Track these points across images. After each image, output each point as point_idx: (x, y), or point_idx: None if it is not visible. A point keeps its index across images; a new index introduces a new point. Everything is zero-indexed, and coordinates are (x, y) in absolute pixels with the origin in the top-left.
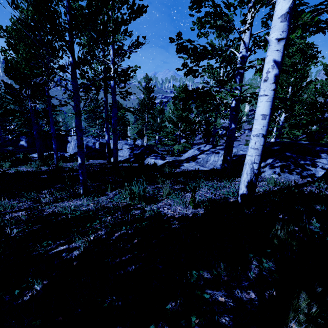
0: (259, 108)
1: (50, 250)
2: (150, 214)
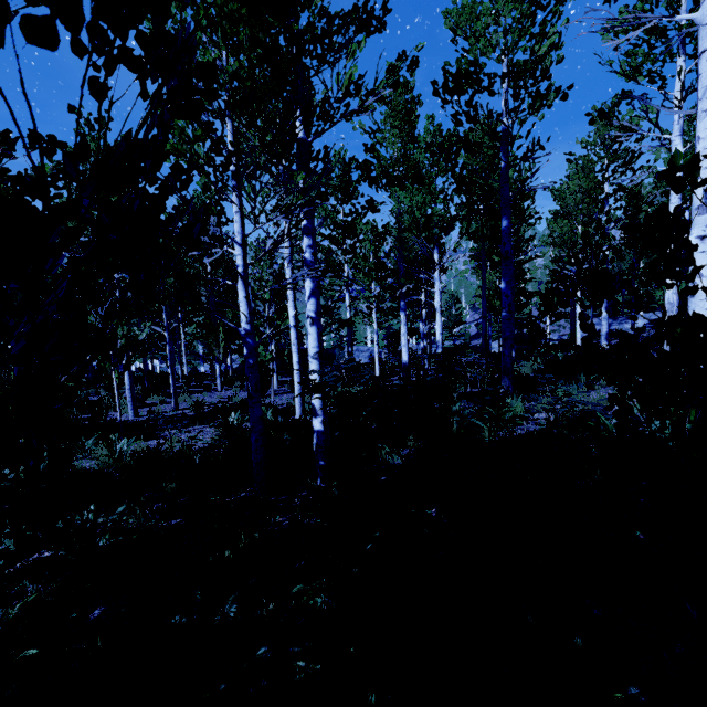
0: None
1: None
2: None
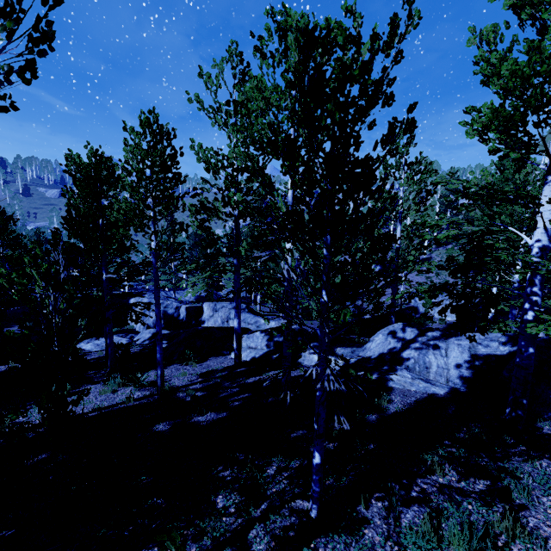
0: None
1: None
2: None
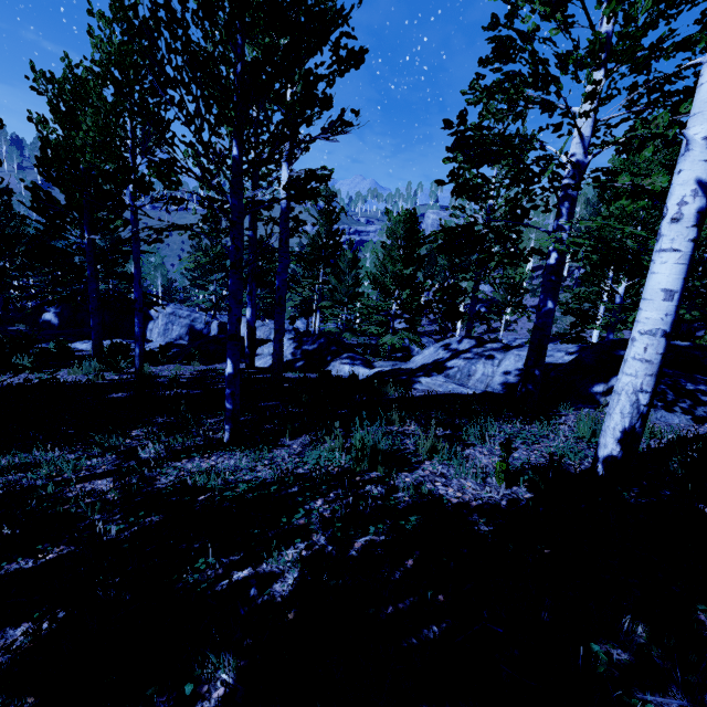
0: (658, 277)
1: (215, 581)
2: (415, 497)
